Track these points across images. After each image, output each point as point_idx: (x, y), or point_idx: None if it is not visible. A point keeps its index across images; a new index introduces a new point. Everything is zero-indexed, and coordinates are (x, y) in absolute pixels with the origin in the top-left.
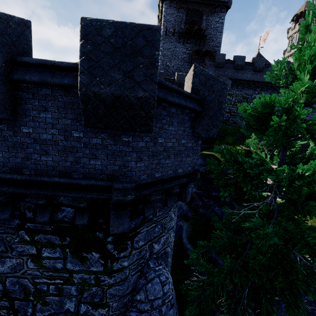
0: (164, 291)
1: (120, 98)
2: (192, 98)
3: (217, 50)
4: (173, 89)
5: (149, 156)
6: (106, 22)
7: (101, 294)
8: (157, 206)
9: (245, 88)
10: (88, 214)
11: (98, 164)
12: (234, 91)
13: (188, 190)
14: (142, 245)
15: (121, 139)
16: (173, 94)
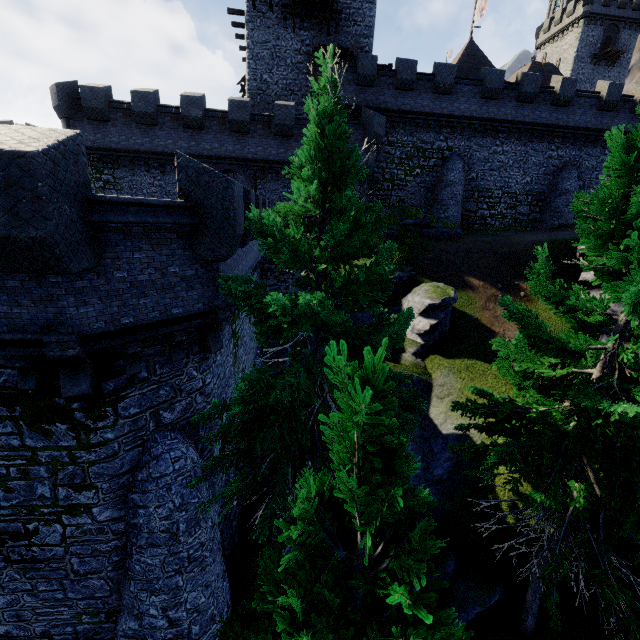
0: (175, 468)
1: (10, 239)
2: (174, 206)
3: (365, 45)
4: (124, 202)
5: (102, 298)
6: None
7: (82, 474)
8: (156, 361)
9: (419, 129)
10: (35, 376)
11: (24, 313)
12: (399, 136)
13: (217, 336)
14: (138, 412)
15: (48, 281)
16: (126, 209)
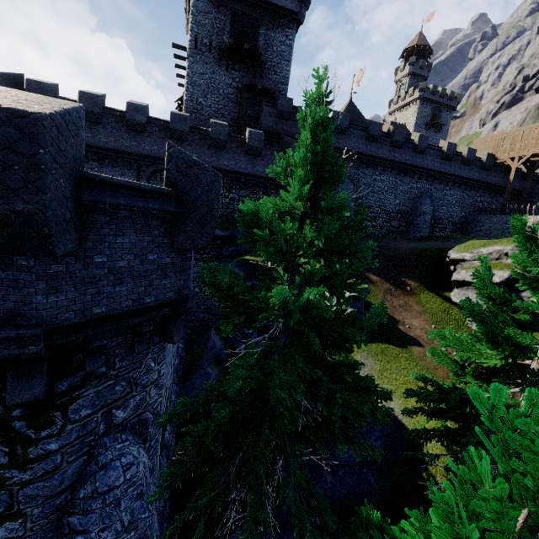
0: (126, 477)
1: None
2: (162, 193)
3: (282, 90)
4: (117, 184)
5: (76, 285)
6: None
7: (8, 499)
8: (116, 353)
9: None
10: None
11: None
12: None
13: (179, 324)
14: (89, 414)
15: (15, 263)
16: (117, 190)
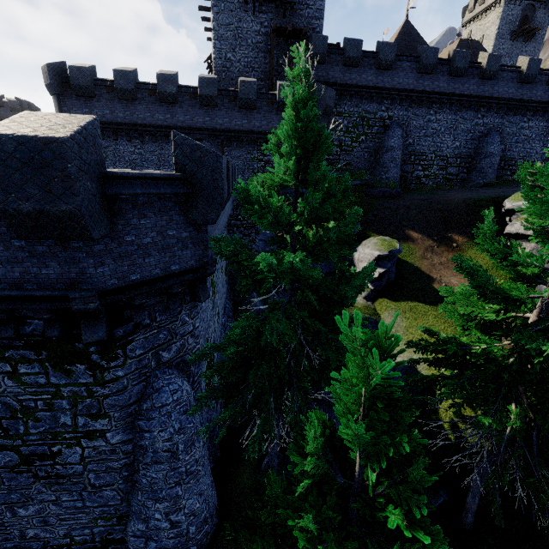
0: (174, 398)
1: (44, 213)
2: (172, 178)
3: (317, 26)
4: (132, 177)
5: (115, 259)
6: (6, 138)
7: (98, 405)
8: (156, 309)
9: (364, 101)
10: (58, 325)
11: (51, 273)
12: (347, 107)
13: (205, 287)
14: (142, 353)
15: (71, 246)
16: (134, 182)
